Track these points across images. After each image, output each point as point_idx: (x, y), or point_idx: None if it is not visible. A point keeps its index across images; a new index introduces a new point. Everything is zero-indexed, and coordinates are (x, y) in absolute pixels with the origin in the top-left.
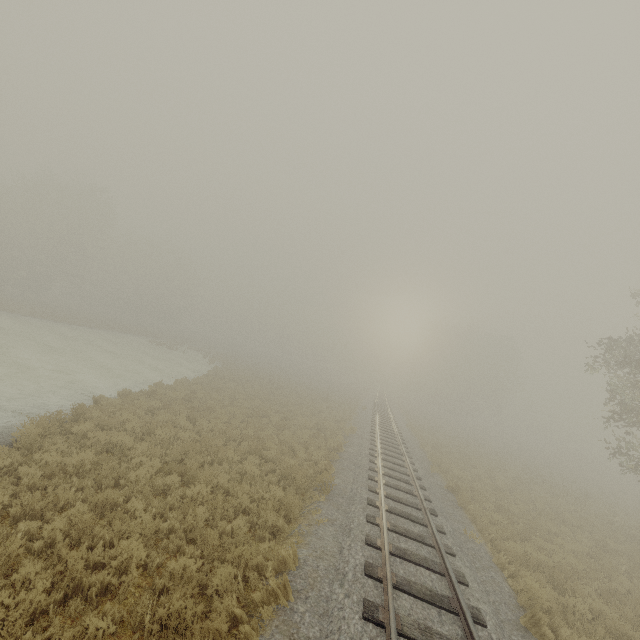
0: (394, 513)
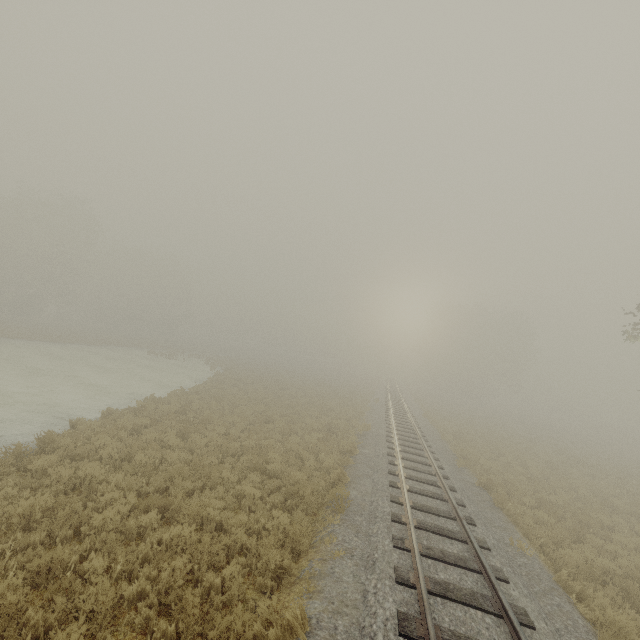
0: (425, 529)
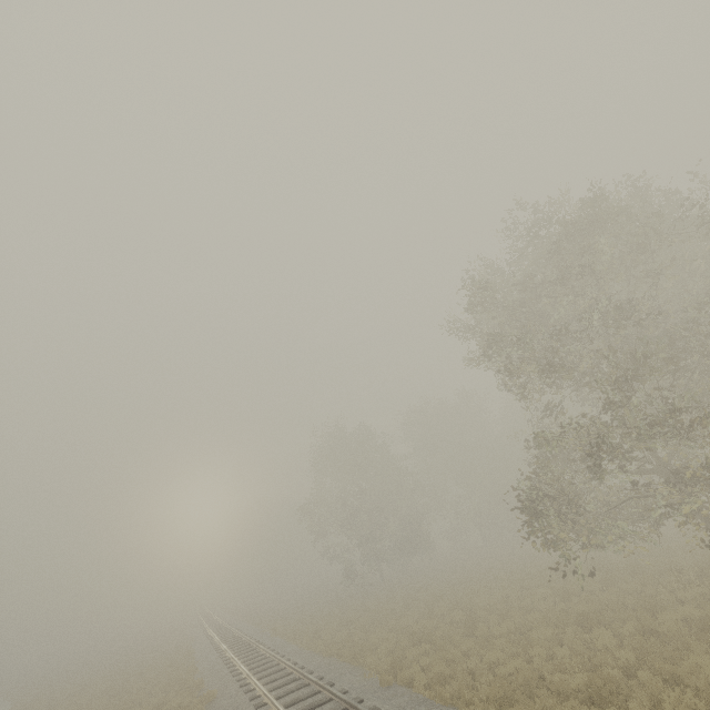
0: (228, 643)
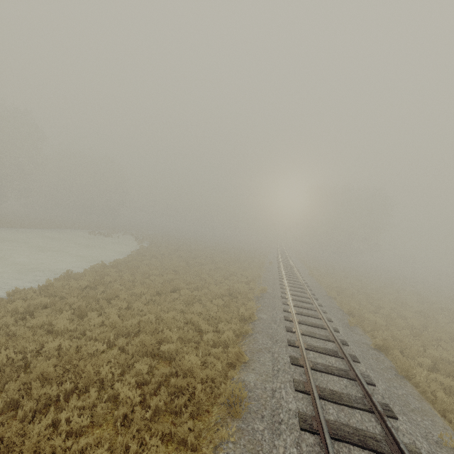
0: (343, 441)
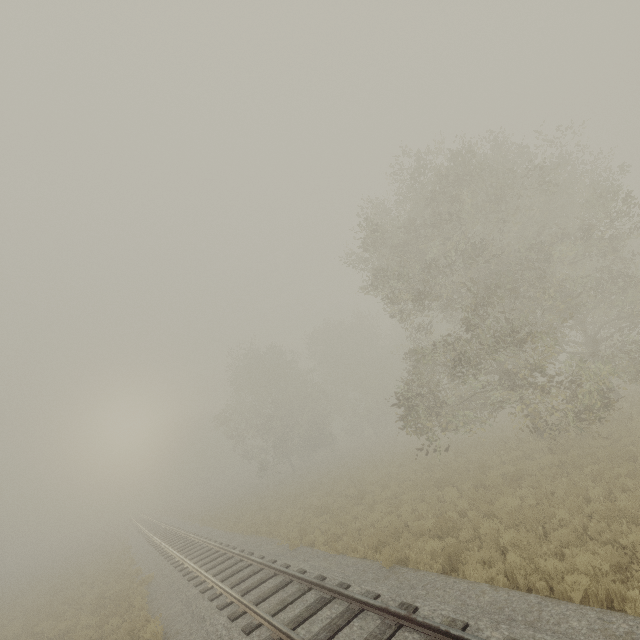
0: (161, 537)
